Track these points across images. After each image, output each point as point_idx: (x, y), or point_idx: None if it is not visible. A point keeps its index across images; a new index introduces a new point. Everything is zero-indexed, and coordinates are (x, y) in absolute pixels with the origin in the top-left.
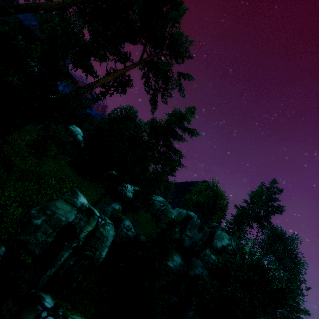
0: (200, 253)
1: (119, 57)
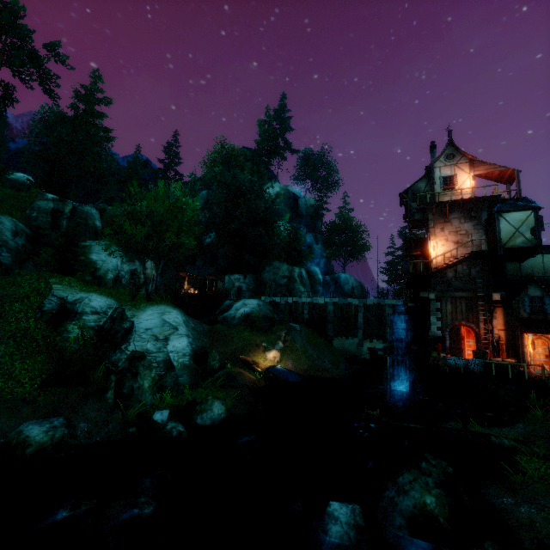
0: None
1: None
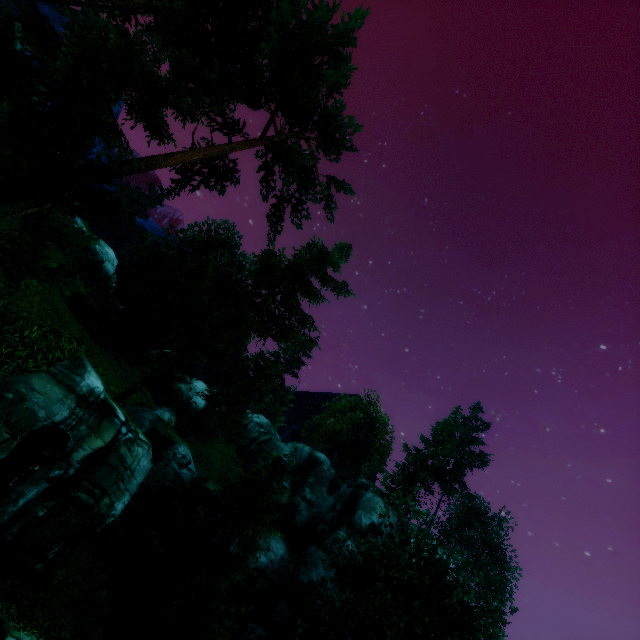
0: (325, 538)
1: (221, 123)
